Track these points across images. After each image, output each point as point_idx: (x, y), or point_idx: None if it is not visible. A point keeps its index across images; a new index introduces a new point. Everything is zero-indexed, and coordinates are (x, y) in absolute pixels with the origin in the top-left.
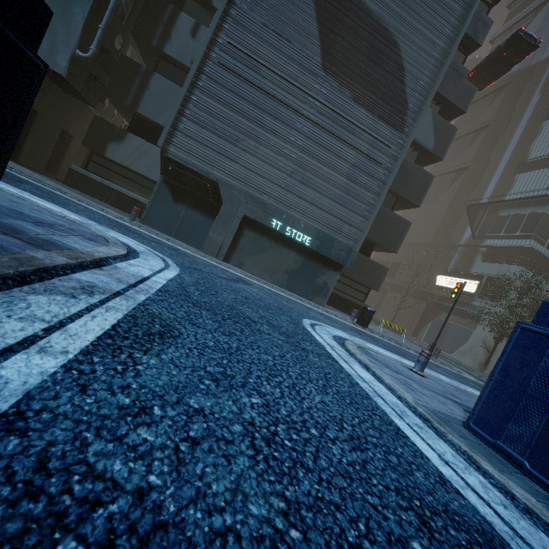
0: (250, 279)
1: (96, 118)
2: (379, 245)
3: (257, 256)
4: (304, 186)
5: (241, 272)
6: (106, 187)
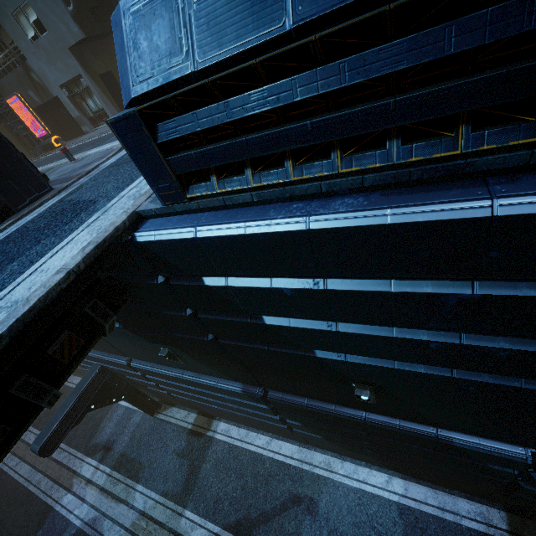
0: None
1: None
2: None
3: None
4: None
5: None
6: None
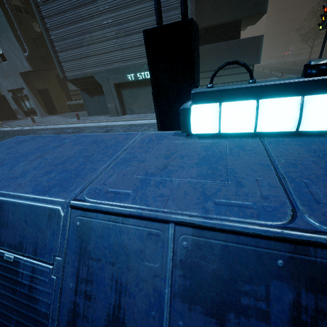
0: (127, 122)
1: (56, 76)
2: (245, 18)
3: (136, 102)
4: (129, 36)
5: (127, 118)
6: (80, 104)
